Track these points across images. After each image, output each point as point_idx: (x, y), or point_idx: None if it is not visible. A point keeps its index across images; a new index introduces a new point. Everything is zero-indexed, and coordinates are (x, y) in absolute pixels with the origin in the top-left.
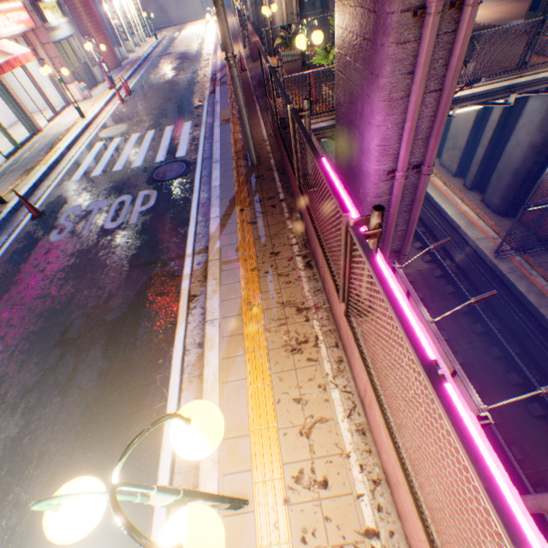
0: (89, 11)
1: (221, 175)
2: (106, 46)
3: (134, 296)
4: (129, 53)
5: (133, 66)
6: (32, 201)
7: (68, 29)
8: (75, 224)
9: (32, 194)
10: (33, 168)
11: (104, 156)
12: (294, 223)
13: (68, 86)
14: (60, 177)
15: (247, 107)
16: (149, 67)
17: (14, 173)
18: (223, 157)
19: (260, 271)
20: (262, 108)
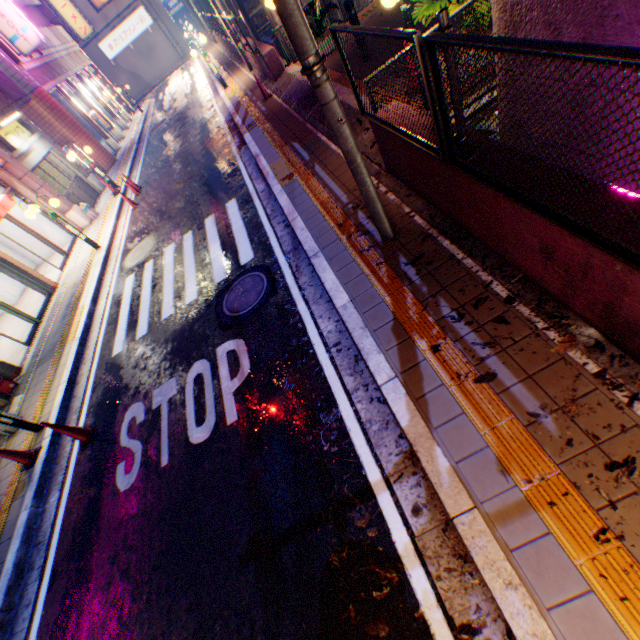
0: (58, 114)
1: (338, 278)
2: (92, 146)
3: (321, 638)
4: (119, 142)
5: (129, 155)
6: (73, 409)
7: (42, 146)
8: (144, 444)
9: (72, 396)
10: (61, 350)
11: (141, 297)
12: (596, 353)
13: (68, 215)
14: (97, 353)
15: (306, 144)
16: (147, 147)
17: (41, 367)
18: (321, 241)
19: (627, 541)
20: (331, 136)
